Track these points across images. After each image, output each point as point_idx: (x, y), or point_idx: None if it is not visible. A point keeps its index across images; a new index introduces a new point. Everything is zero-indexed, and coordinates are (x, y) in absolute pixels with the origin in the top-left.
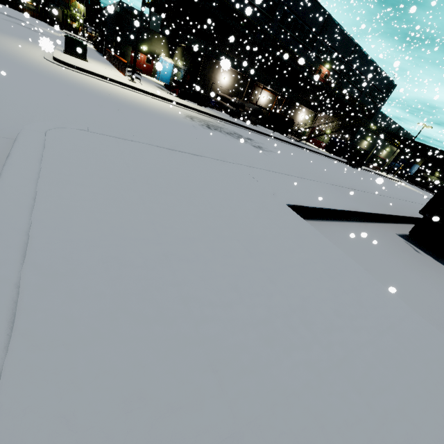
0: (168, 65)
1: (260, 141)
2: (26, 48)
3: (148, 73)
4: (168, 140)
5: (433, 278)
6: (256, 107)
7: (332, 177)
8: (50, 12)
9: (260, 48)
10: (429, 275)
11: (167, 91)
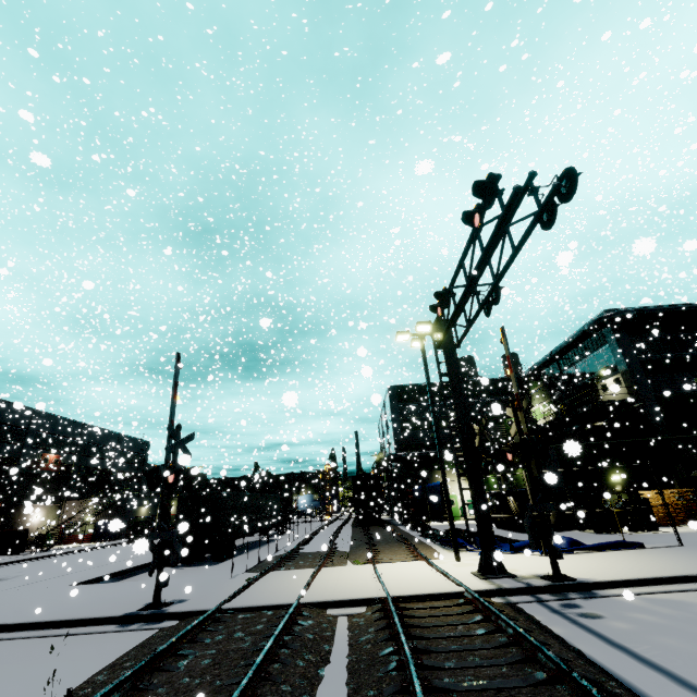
0: None
1: None
2: None
3: None
4: None
5: (184, 574)
6: None
7: (108, 562)
8: None
9: None
10: (182, 574)
11: None
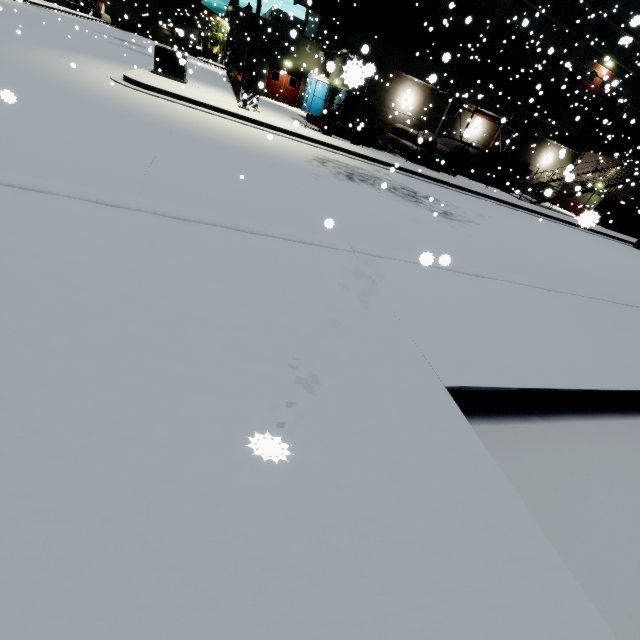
0: (321, 87)
1: (453, 202)
2: (92, 67)
3: (291, 101)
4: (224, 198)
5: None
6: (457, 145)
7: (605, 278)
8: (185, 35)
9: (475, 43)
10: None
11: (307, 125)
